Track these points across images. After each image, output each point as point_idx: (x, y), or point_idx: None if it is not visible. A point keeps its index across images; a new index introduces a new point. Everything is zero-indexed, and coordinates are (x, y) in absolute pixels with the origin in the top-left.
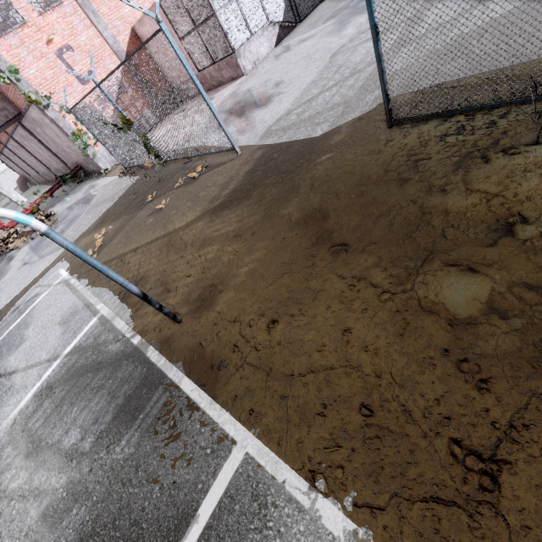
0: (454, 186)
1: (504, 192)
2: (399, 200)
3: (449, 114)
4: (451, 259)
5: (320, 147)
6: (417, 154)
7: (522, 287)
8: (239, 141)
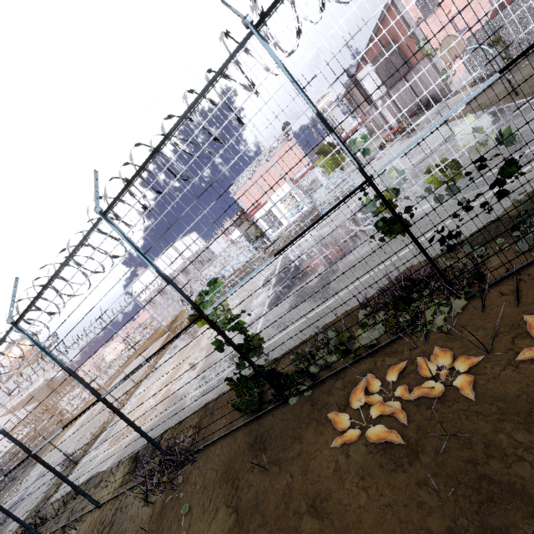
0: None
1: None
2: None
3: None
4: None
5: None
6: None
7: None
8: None
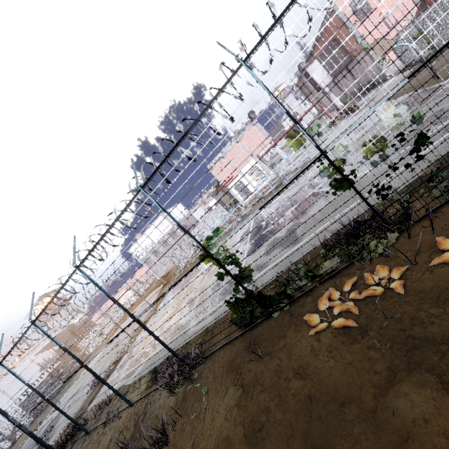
0: None
1: None
2: None
3: None
4: None
5: None
6: None
7: None
8: None
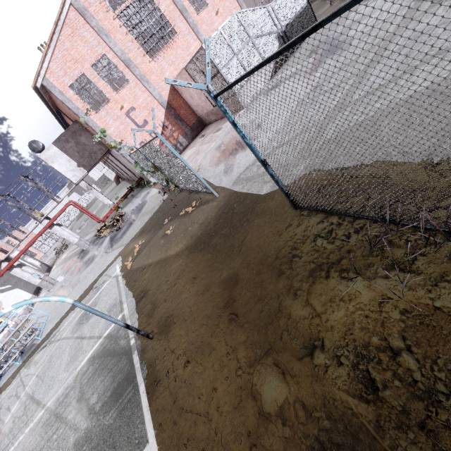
0: (301, 293)
1: (322, 314)
2: (272, 290)
3: (330, 213)
4: (277, 360)
5: (258, 209)
6: (297, 248)
7: (301, 405)
8: (222, 181)
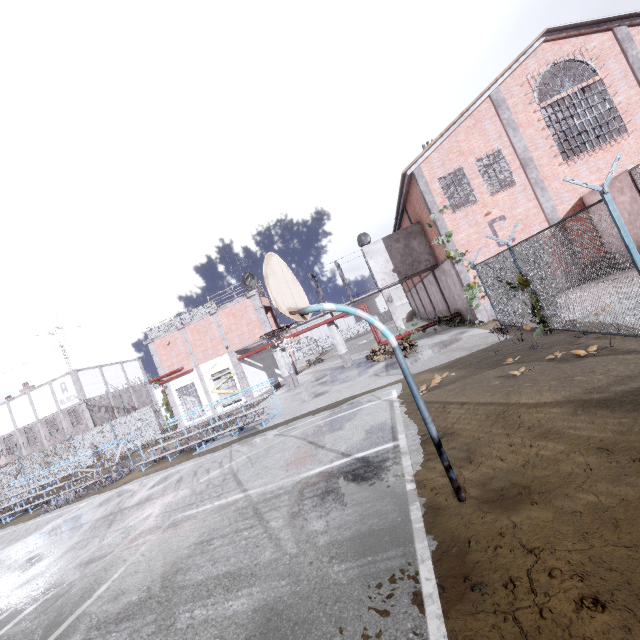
0: None
1: None
2: None
3: None
4: None
5: None
6: None
7: None
8: None
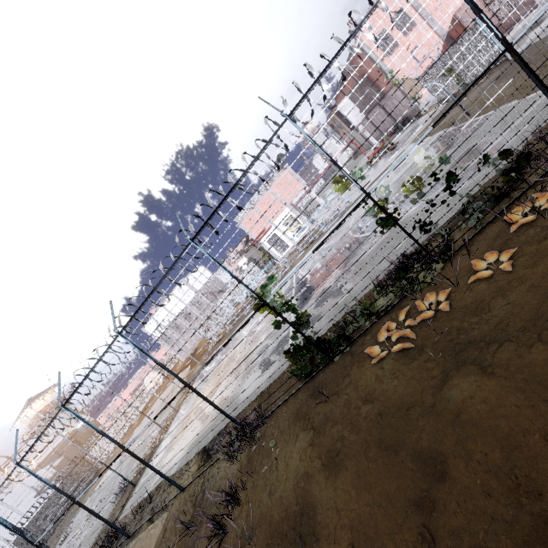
0: None
1: None
2: None
3: None
4: None
5: None
6: None
7: None
8: None
